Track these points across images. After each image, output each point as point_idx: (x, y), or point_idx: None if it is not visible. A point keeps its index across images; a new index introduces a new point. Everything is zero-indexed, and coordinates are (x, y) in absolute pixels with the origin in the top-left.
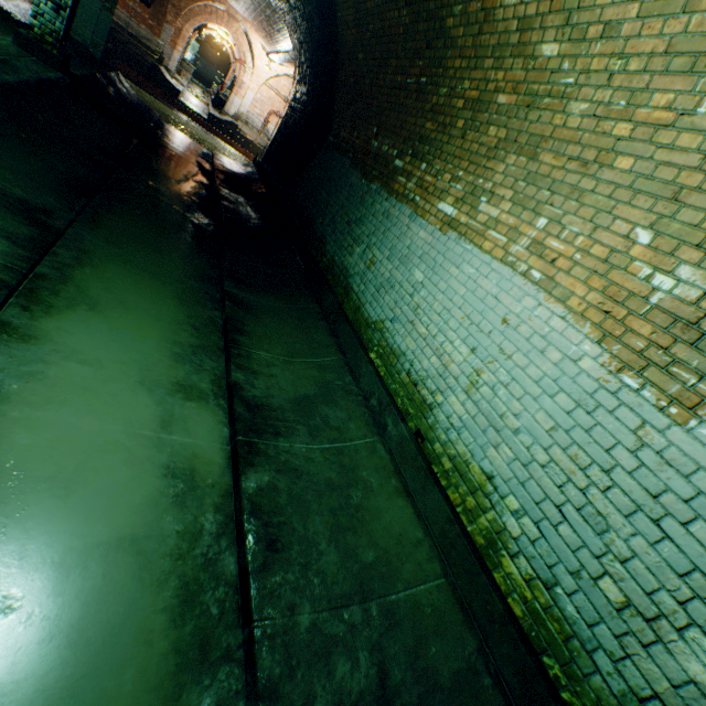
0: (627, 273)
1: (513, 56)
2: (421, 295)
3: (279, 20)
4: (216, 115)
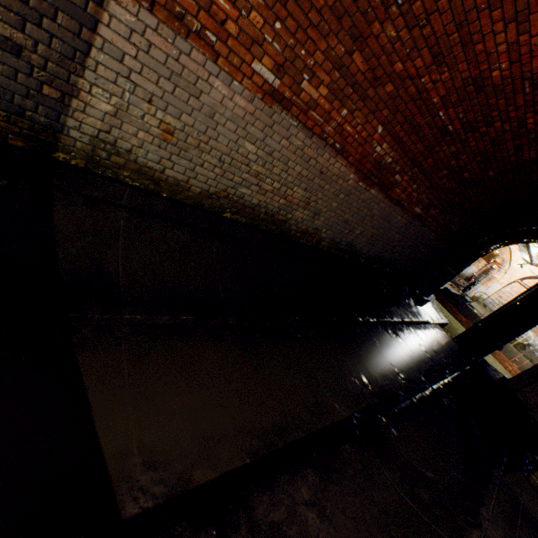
0: None
1: None
2: None
3: None
4: (452, 290)
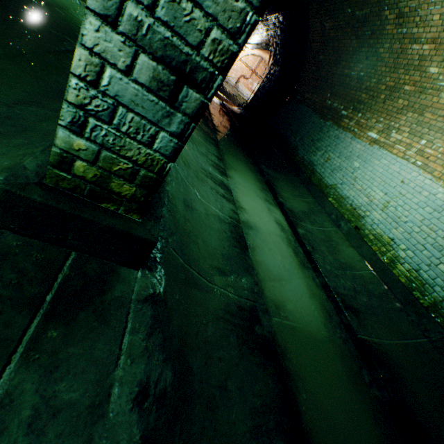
0: None
1: (414, 70)
2: (358, 172)
3: (261, 29)
4: None
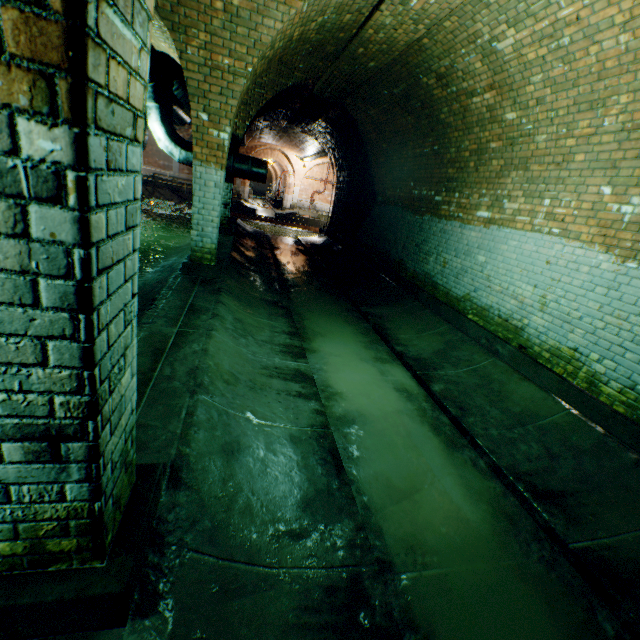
0: (605, 211)
1: (490, 124)
2: (488, 269)
3: (310, 140)
4: (280, 212)
